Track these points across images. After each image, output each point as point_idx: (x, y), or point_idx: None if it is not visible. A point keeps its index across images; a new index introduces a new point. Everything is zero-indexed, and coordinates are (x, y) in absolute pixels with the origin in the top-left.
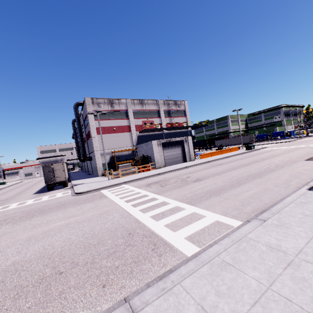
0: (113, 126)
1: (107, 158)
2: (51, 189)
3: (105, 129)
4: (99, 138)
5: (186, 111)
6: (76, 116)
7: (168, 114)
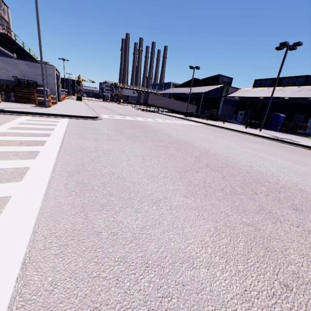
0: None
1: None
2: None
3: None
4: None
5: (11, 26)
6: None
7: None
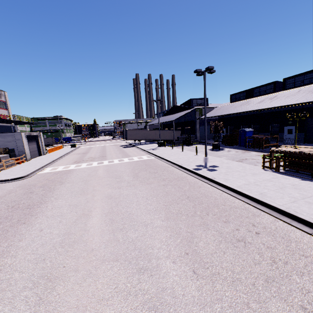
0: None
1: None
2: None
3: None
4: None
5: (8, 104)
6: None
7: None
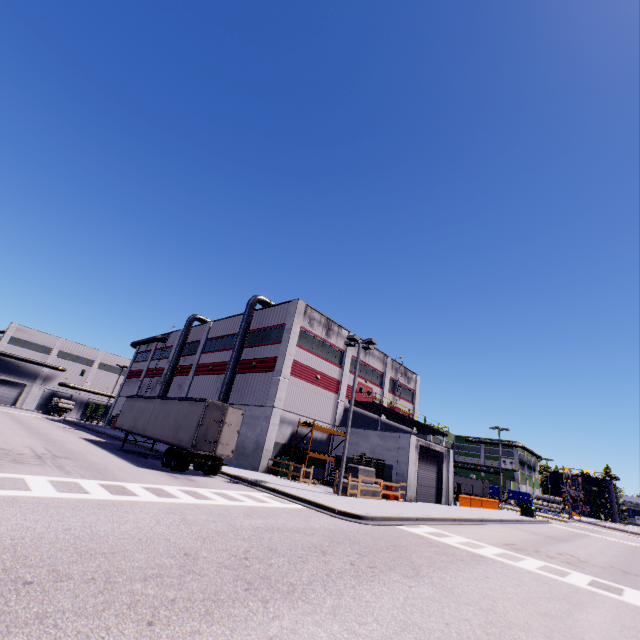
0: (317, 370)
1: (286, 432)
2: (186, 467)
3: (304, 370)
4: (290, 382)
5: (416, 394)
6: (246, 319)
7: (393, 388)
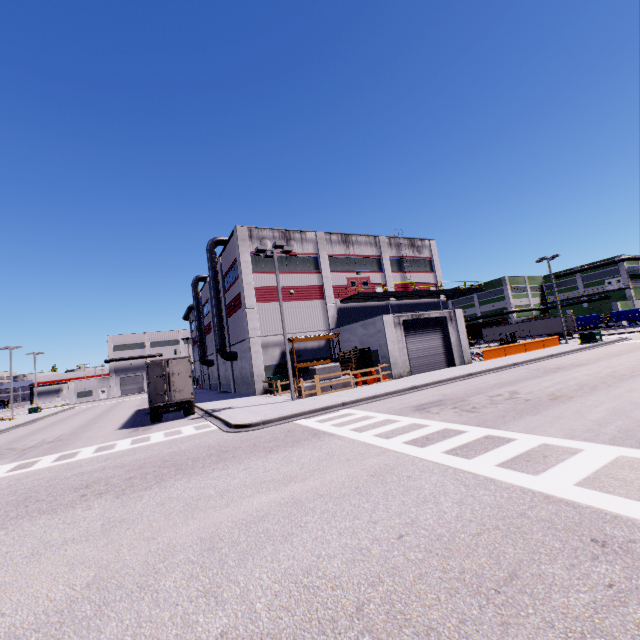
0: (288, 286)
1: (274, 354)
2: (159, 418)
3: (273, 292)
4: (260, 309)
5: (434, 260)
6: (210, 266)
7: (399, 266)
